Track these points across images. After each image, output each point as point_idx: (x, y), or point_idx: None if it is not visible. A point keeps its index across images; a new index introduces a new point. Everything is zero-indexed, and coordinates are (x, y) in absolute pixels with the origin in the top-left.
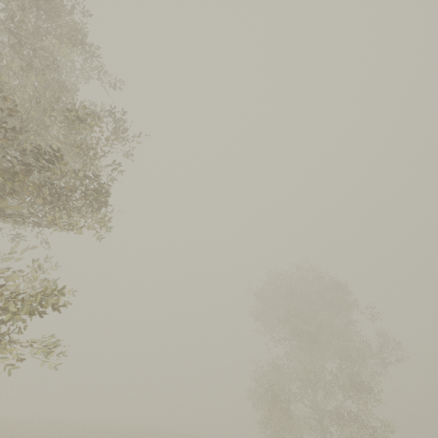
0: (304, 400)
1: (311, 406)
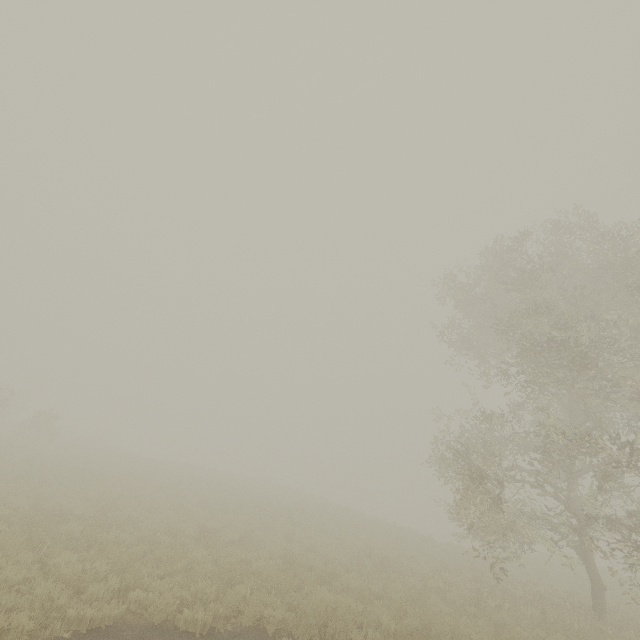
0: (542, 485)
1: (561, 500)
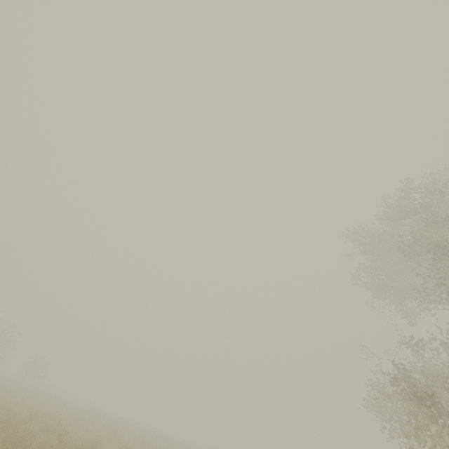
0: None
1: None
